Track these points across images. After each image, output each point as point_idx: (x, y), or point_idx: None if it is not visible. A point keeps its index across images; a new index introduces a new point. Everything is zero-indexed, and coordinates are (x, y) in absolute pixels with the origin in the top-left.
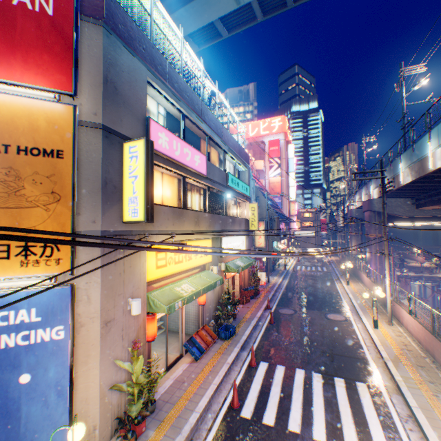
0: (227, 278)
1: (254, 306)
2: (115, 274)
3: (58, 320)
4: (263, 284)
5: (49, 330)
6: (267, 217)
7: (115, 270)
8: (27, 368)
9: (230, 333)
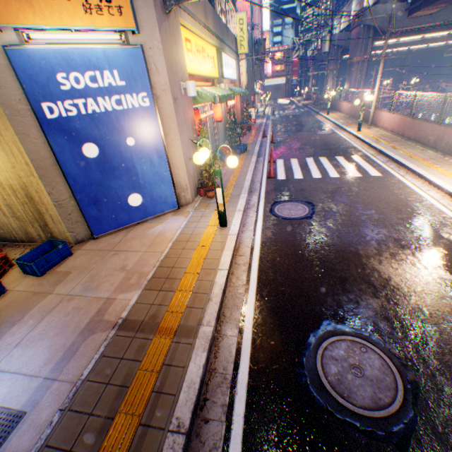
0: (228, 106)
1: (252, 137)
2: (168, 47)
3: (140, 88)
4: (253, 122)
5: (135, 97)
6: (251, 41)
7: (167, 41)
8: (129, 133)
9: (244, 149)
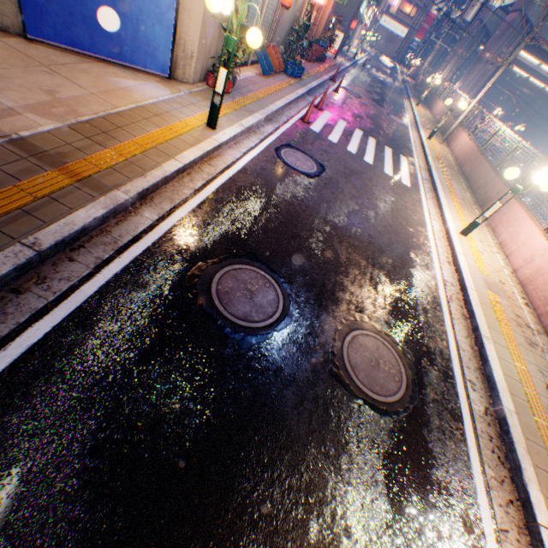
0: (311, 0)
1: (319, 71)
2: None
3: None
4: (332, 54)
5: None
6: None
7: None
8: None
9: (298, 74)
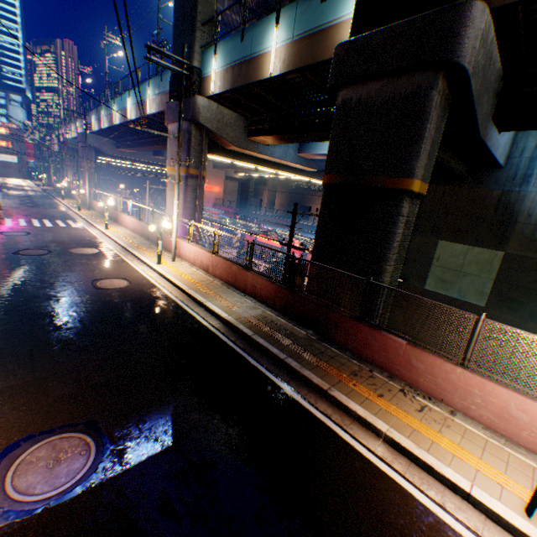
0: None
1: None
2: None
3: None
4: None
5: None
6: None
7: None
8: None
9: None
